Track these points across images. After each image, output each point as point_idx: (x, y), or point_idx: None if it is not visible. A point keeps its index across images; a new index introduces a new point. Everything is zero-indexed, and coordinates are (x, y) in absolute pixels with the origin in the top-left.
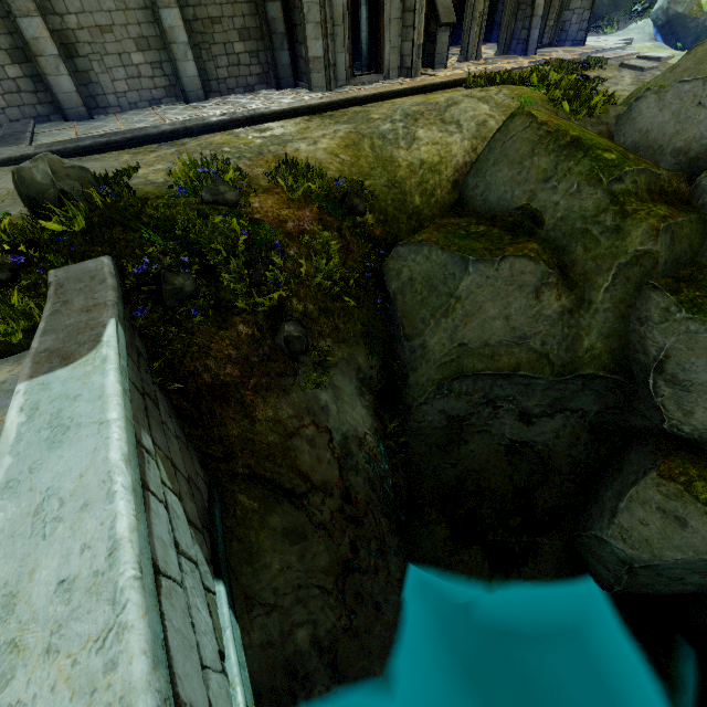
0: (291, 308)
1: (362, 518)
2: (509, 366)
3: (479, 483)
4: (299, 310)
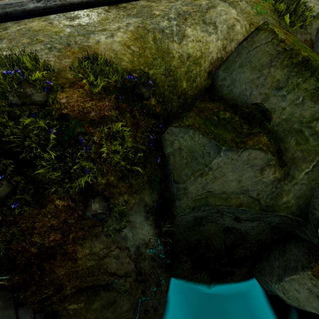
0: (96, 184)
1: (148, 278)
2: (236, 204)
3: (208, 242)
4: (103, 183)
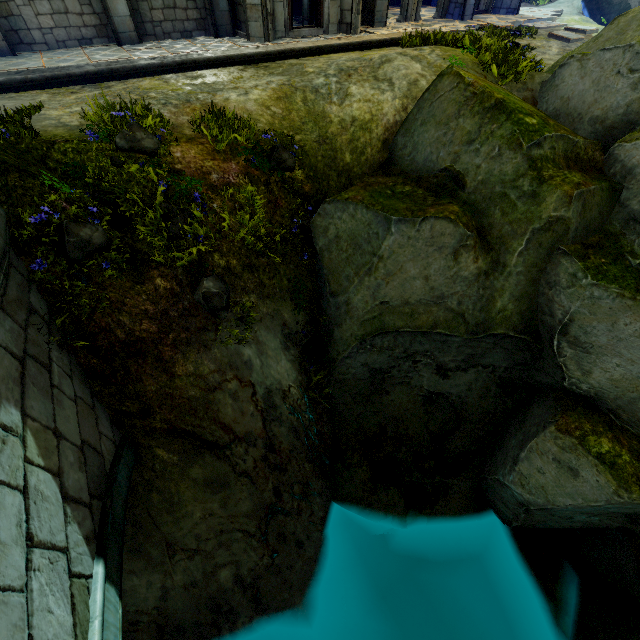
0: (212, 263)
1: (286, 465)
2: (427, 324)
3: (399, 429)
4: (222, 266)
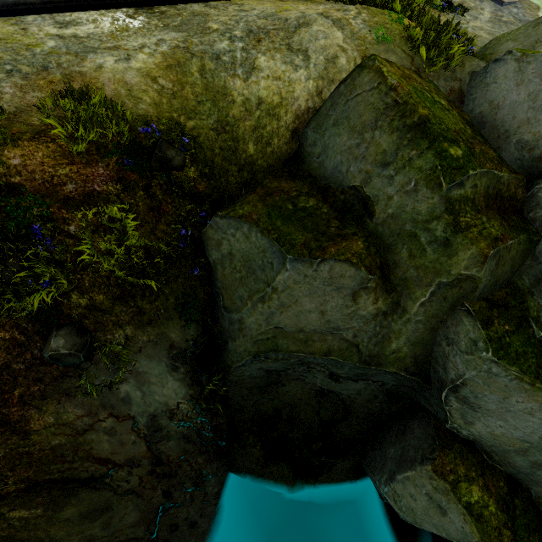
0: (69, 305)
1: (176, 471)
2: (321, 351)
3: (292, 414)
4: (83, 305)
